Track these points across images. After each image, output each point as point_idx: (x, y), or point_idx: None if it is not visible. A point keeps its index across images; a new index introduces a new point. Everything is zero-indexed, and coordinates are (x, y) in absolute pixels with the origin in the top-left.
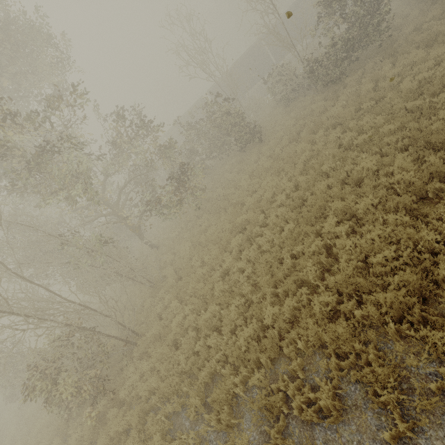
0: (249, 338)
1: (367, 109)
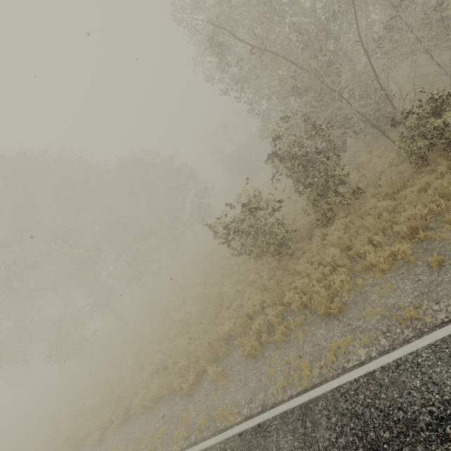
0: None
1: None
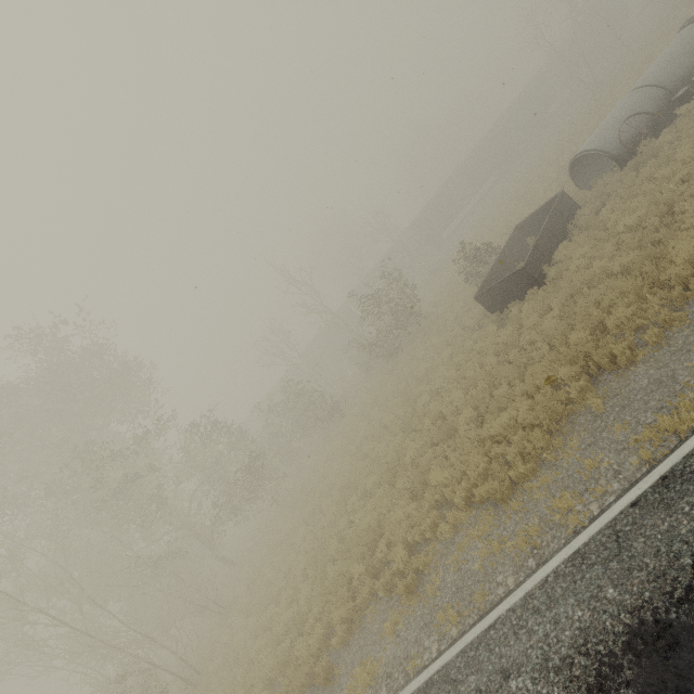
0: (289, 622)
1: (402, 388)
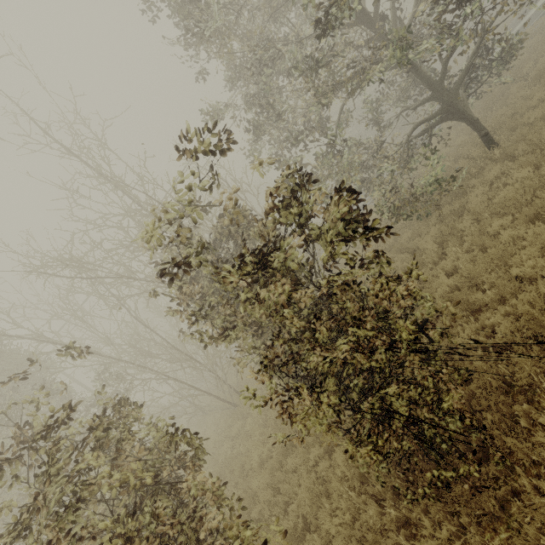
0: None
1: None
